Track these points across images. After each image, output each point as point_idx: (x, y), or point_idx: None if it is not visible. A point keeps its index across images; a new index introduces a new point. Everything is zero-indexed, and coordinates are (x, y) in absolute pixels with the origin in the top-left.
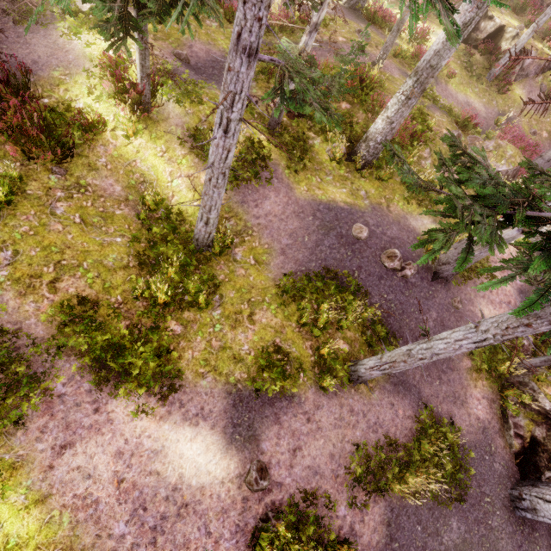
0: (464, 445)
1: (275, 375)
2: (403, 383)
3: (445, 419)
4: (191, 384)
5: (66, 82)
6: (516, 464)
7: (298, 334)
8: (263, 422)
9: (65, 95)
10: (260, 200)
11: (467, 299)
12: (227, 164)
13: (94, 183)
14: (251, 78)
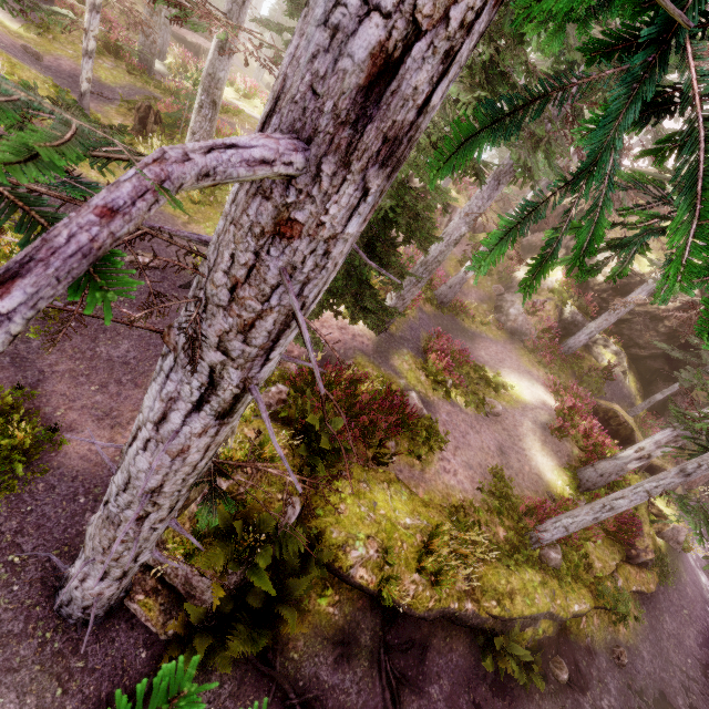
0: (54, 469)
1: None
2: (20, 358)
3: (38, 412)
4: None
5: None
6: None
7: None
8: None
9: None
10: None
11: None
12: None
13: None
14: None
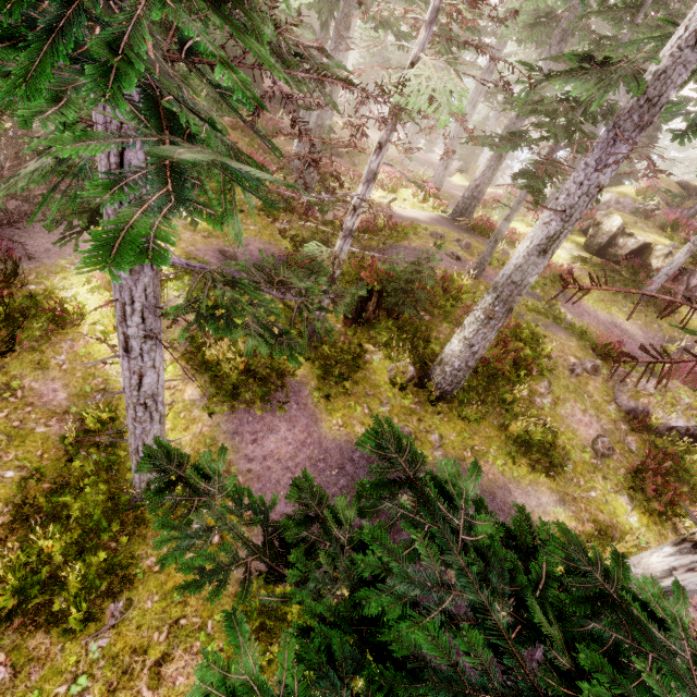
0: None
1: None
2: None
3: None
4: None
5: (69, 270)
6: None
7: None
8: None
9: (59, 282)
10: (262, 432)
11: None
12: (146, 391)
13: (31, 386)
14: (148, 286)
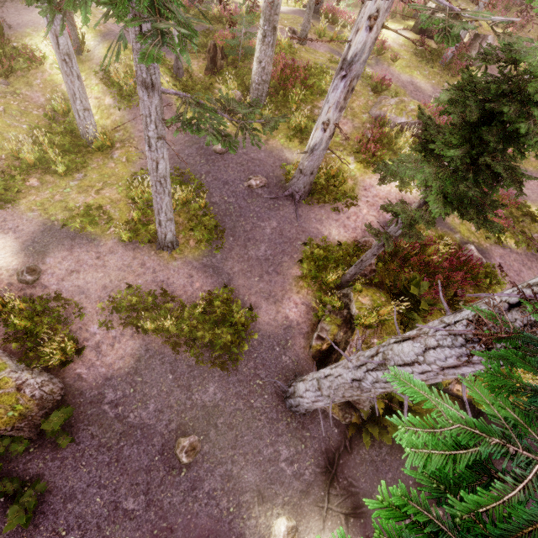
0: (257, 332)
1: (84, 220)
2: (216, 268)
3: (240, 301)
4: (20, 212)
5: (33, 35)
6: (310, 364)
7: (129, 207)
8: (58, 247)
9: (28, 42)
10: None
11: (316, 218)
12: (63, 50)
13: (26, 94)
14: None
